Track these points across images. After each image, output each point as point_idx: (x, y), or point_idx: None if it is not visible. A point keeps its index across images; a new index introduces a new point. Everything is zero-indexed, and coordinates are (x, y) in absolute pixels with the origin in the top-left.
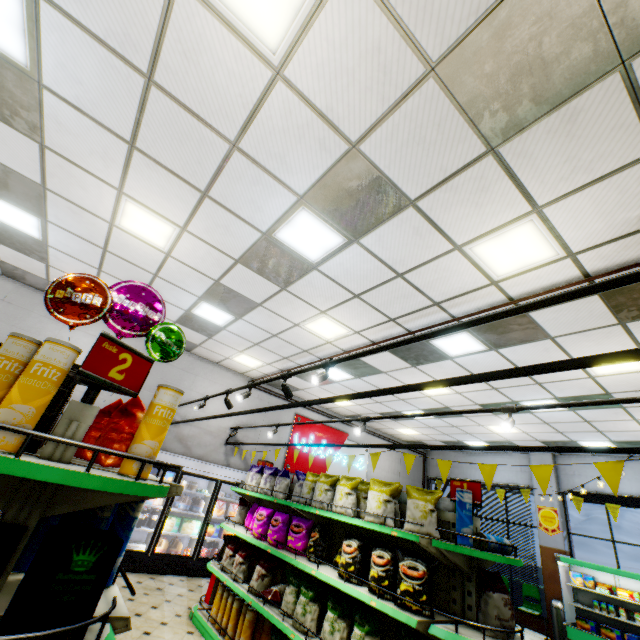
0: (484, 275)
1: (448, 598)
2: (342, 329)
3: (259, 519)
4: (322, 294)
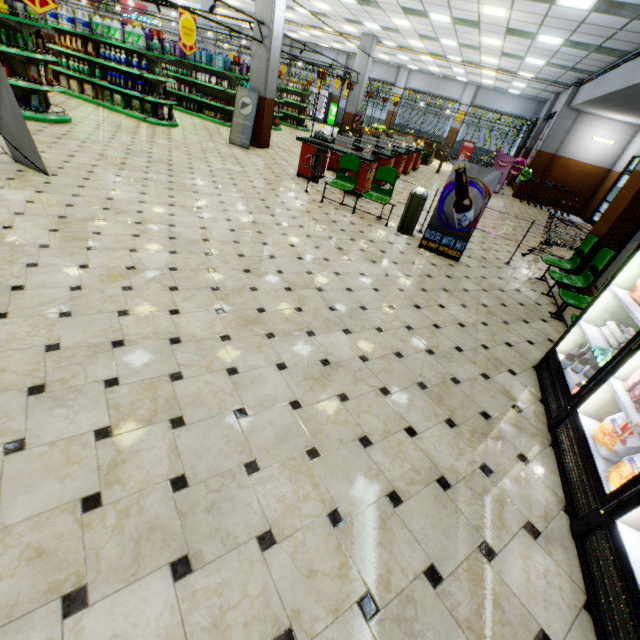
0: None
1: None
2: None
3: None
4: None
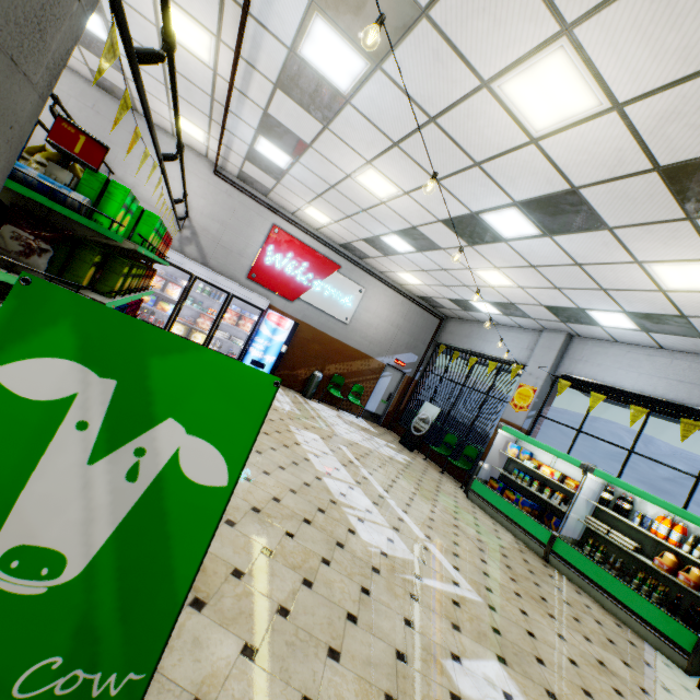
0: None
1: None
2: (201, 32)
3: None
4: None
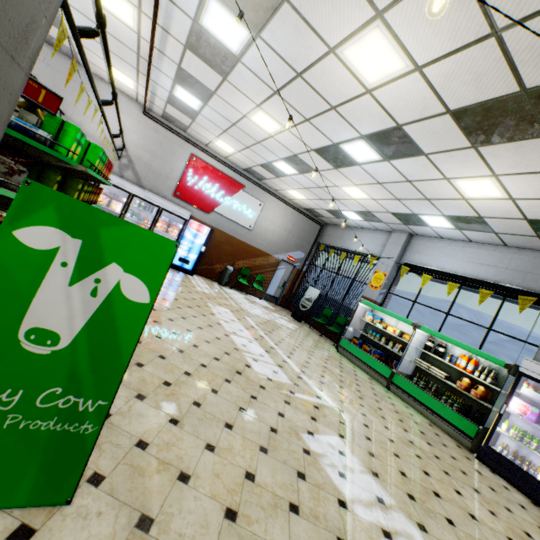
0: None
1: None
2: (126, 4)
3: None
4: None
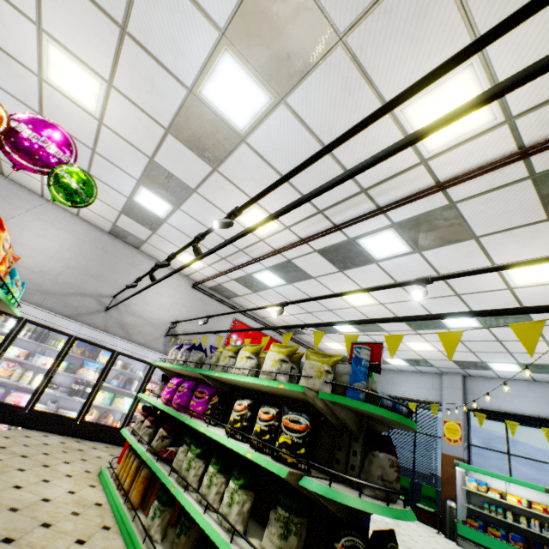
0: (414, 150)
1: (332, 459)
2: (273, 223)
3: (169, 387)
4: (252, 177)
